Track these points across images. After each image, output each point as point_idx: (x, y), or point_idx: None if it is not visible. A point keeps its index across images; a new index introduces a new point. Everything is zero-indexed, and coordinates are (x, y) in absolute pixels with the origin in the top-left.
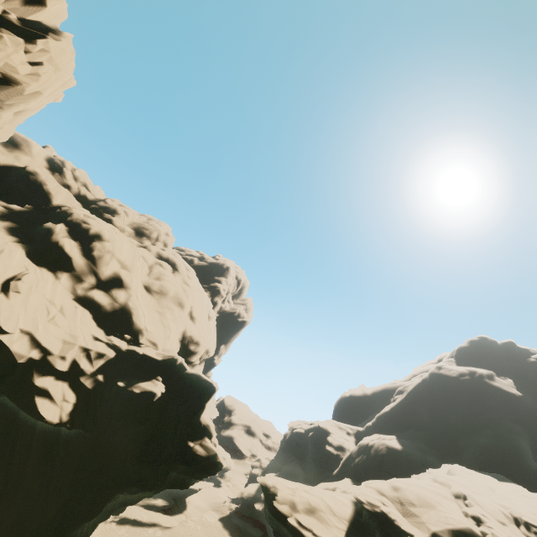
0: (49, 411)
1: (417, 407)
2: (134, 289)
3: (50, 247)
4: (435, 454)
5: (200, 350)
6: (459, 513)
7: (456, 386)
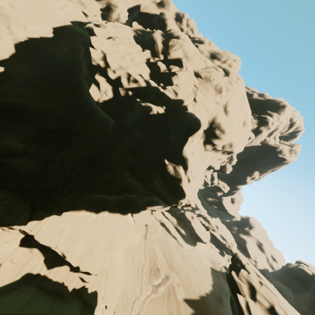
0: (94, 92)
1: None
2: (185, 69)
3: (148, 38)
4: None
5: (223, 137)
6: None
7: None
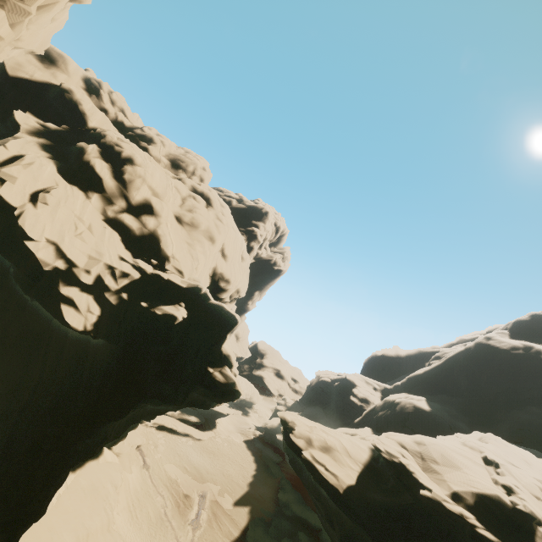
0: (73, 318)
1: (454, 374)
2: (164, 218)
3: (82, 166)
4: (466, 421)
5: (230, 288)
6: (488, 479)
7: (505, 359)
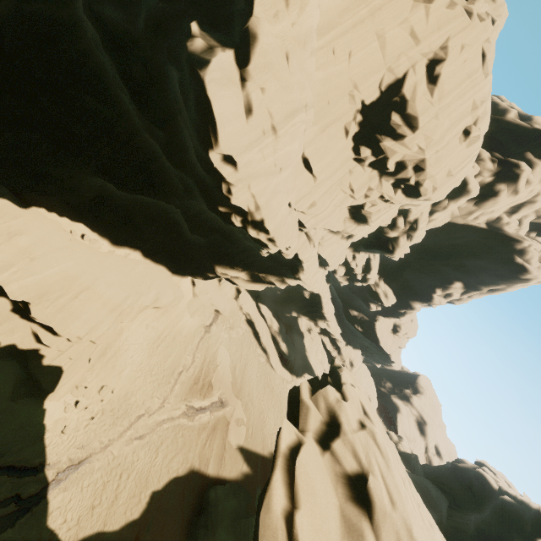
0: None
1: None
2: None
3: None
4: None
5: (403, 136)
6: None
7: None
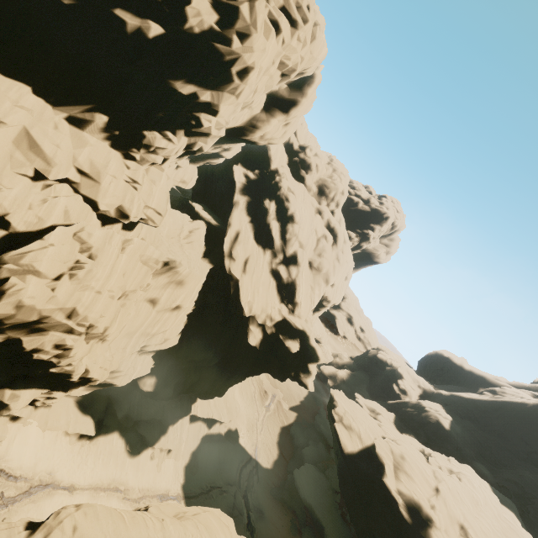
0: (253, 341)
1: (495, 414)
2: (302, 267)
3: (265, 227)
4: (476, 451)
5: (329, 305)
6: (428, 495)
7: None
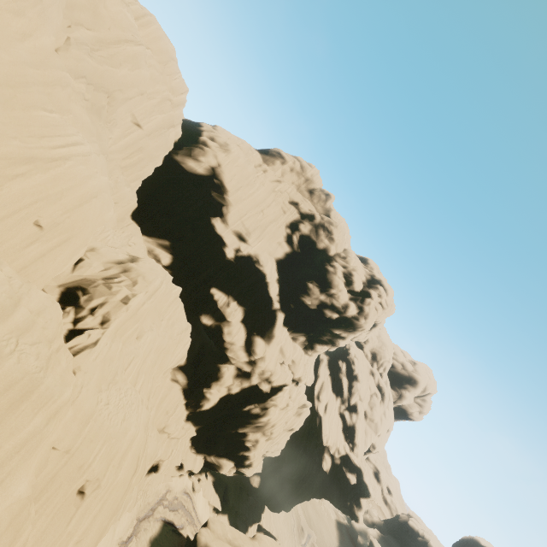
0: (325, 466)
1: None
2: (360, 415)
3: (338, 380)
4: None
5: (374, 451)
6: None
7: None
